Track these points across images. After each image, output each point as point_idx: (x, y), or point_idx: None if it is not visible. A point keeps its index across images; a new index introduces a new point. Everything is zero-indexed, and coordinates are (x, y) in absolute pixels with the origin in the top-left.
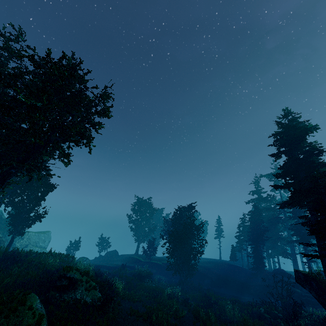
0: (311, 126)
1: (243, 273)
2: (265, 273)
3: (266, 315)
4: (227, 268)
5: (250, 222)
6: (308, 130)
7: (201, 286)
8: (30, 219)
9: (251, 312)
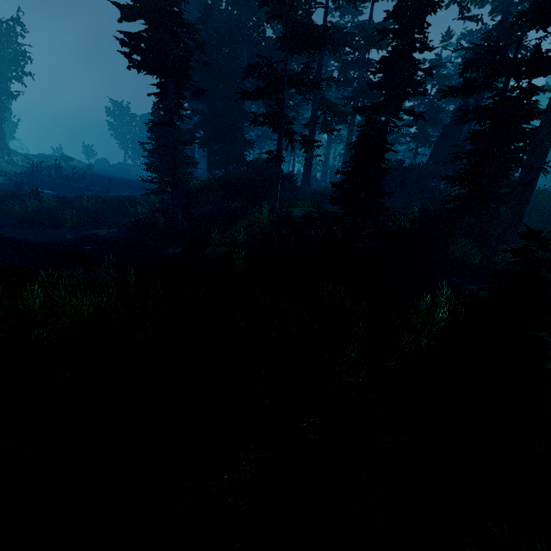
0: None
1: None
2: None
3: None
4: None
5: None
6: None
7: None
8: (12, 126)
9: None
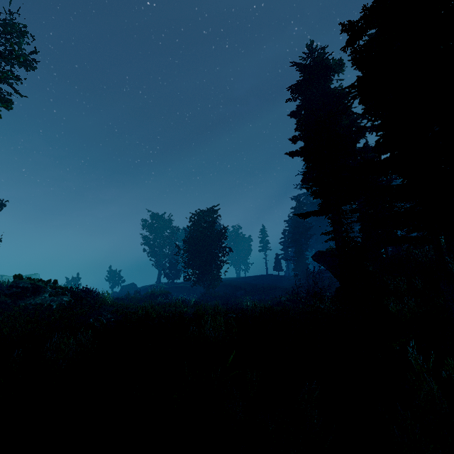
0: (335, 62)
1: (286, 280)
2: (307, 274)
3: (287, 302)
4: (268, 279)
5: (291, 221)
6: (332, 69)
7: (228, 294)
8: None
9: (271, 303)
